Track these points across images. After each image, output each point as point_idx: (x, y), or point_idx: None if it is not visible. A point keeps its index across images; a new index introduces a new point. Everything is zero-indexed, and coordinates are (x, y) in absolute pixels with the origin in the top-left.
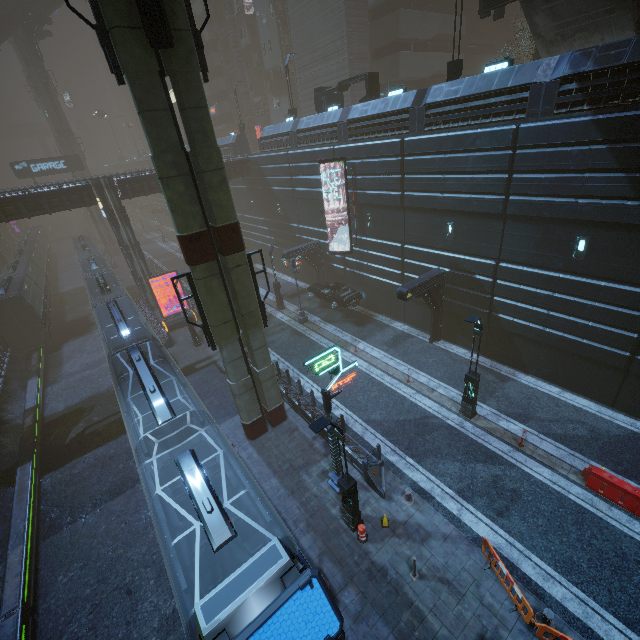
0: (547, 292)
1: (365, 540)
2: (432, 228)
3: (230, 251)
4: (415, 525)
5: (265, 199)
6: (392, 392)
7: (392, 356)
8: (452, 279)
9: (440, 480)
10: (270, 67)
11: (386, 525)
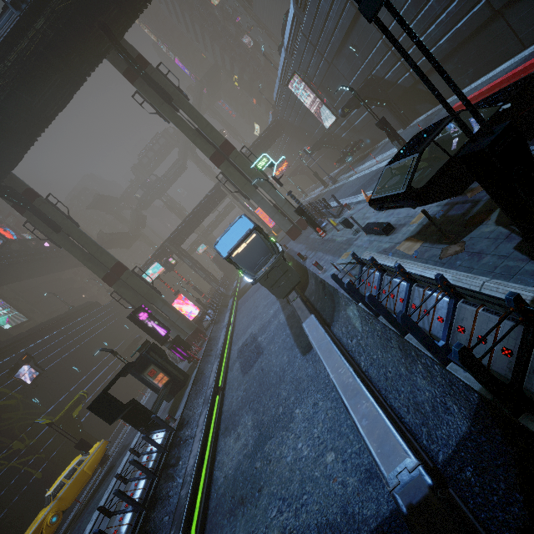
0: (413, 23)
1: (324, 236)
2: (349, 59)
3: (229, 153)
4: (348, 216)
5: (298, 134)
6: (366, 175)
7: (375, 158)
8: (379, 76)
9: (370, 191)
10: (278, 60)
11: (335, 225)
